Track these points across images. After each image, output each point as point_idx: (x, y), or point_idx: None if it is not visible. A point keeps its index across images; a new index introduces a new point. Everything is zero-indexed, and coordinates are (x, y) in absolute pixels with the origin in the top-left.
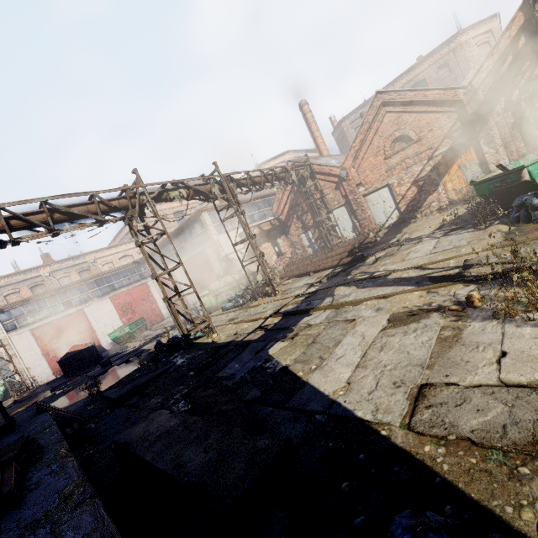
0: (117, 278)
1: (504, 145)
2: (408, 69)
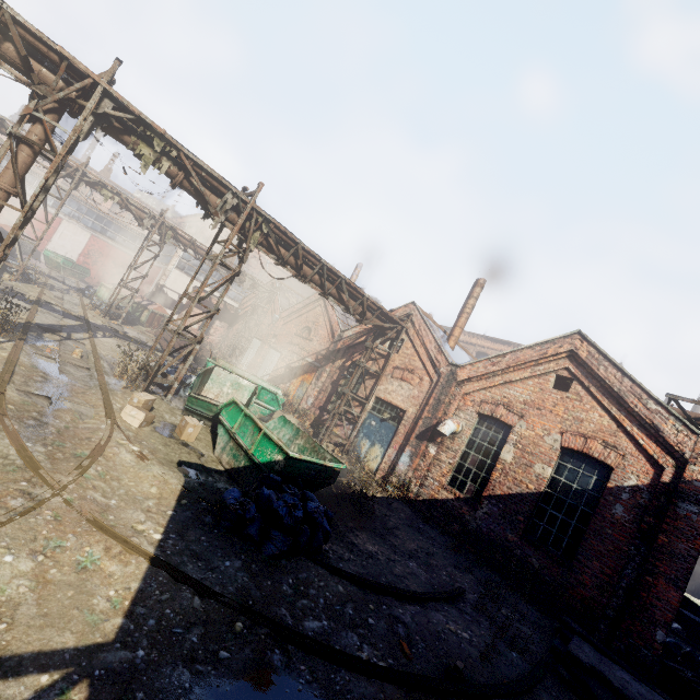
0: (116, 230)
1: (321, 389)
2: (489, 337)
